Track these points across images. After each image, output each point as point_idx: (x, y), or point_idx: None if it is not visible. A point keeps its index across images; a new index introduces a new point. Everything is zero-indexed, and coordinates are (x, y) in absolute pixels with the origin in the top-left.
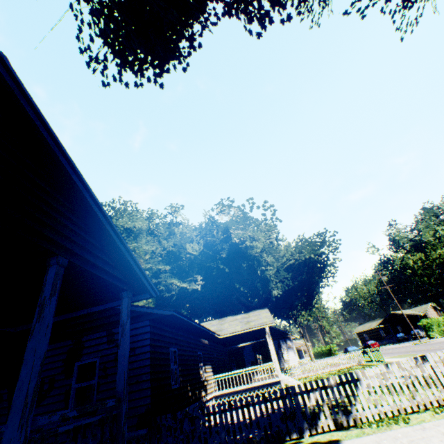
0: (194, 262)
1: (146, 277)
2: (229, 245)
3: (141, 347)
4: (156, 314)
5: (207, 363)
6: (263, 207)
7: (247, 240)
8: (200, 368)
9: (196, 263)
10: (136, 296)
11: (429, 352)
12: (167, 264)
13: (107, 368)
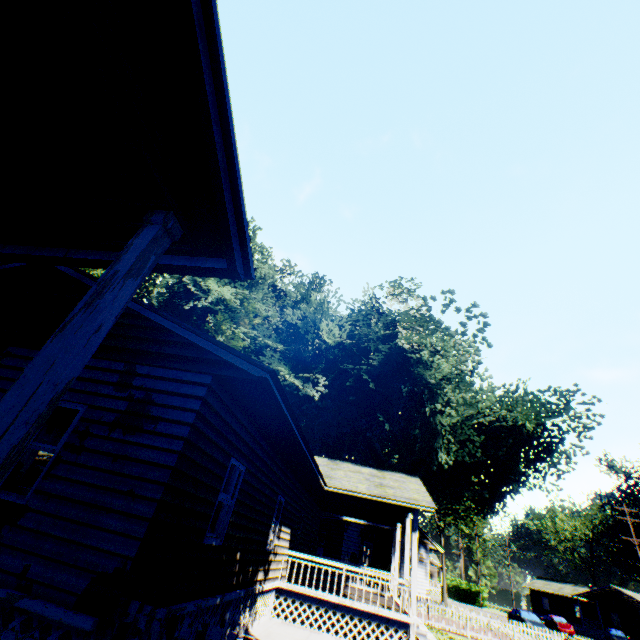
0: (323, 355)
1: (235, 193)
2: (388, 352)
3: (171, 423)
4: (231, 370)
5: (287, 522)
6: (466, 311)
7: (424, 350)
8: (273, 525)
9: (325, 358)
10: (192, 257)
11: None
12: (281, 343)
13: (89, 433)
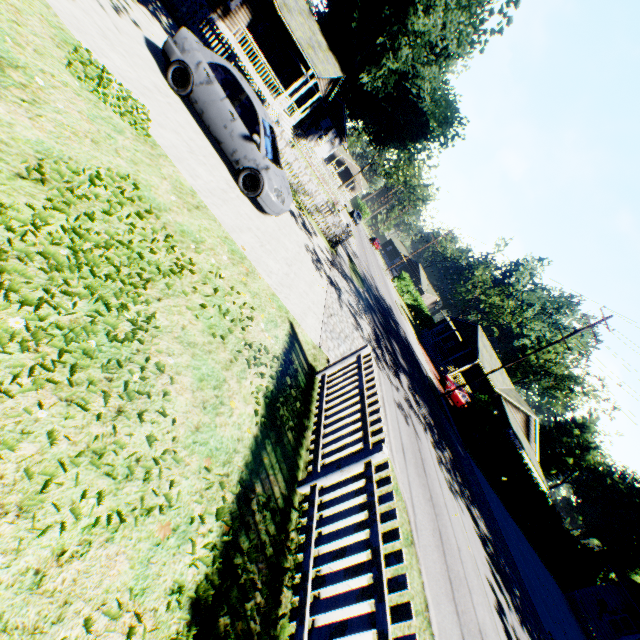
0: None
1: None
2: None
3: None
4: None
5: (250, 10)
6: (506, 4)
7: None
8: None
9: None
10: None
11: (358, 247)
12: None
13: None
